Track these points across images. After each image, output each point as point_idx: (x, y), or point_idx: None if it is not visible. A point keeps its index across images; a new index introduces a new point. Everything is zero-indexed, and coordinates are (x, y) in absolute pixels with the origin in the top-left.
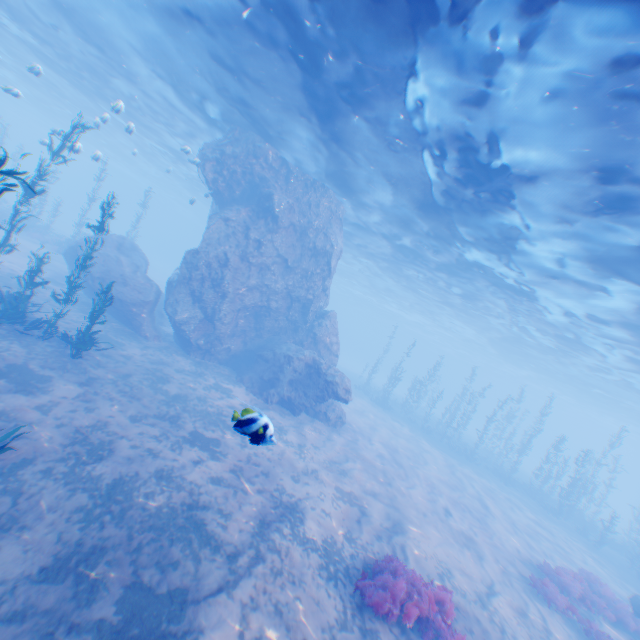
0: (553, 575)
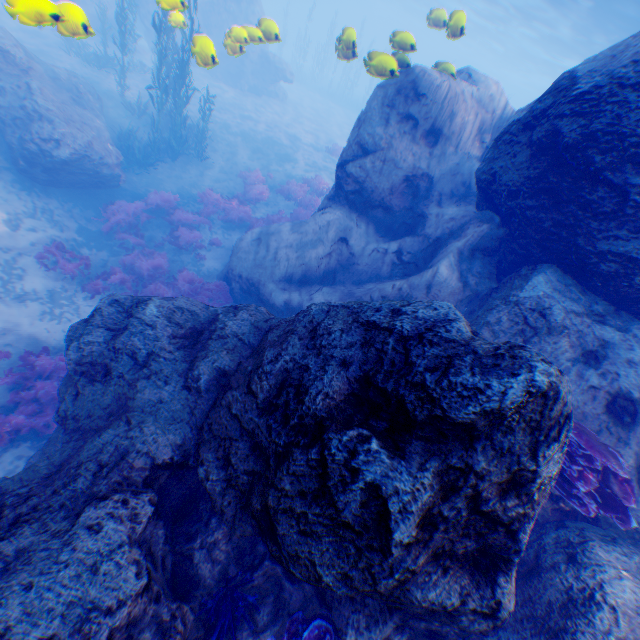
0: None
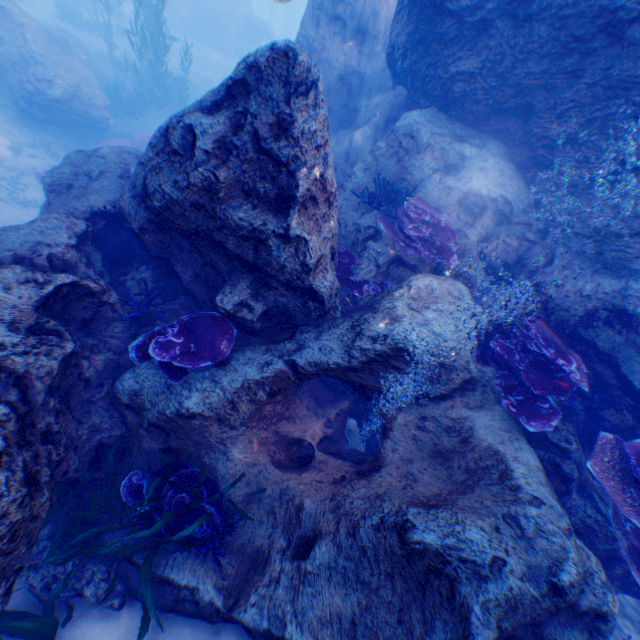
0: None
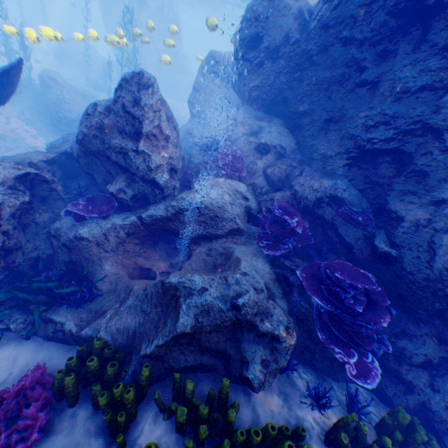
0: None
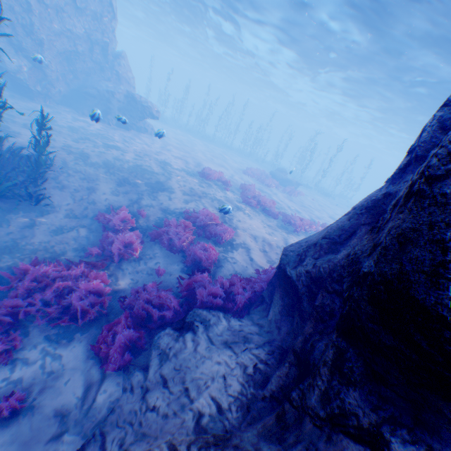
0: (249, 170)
